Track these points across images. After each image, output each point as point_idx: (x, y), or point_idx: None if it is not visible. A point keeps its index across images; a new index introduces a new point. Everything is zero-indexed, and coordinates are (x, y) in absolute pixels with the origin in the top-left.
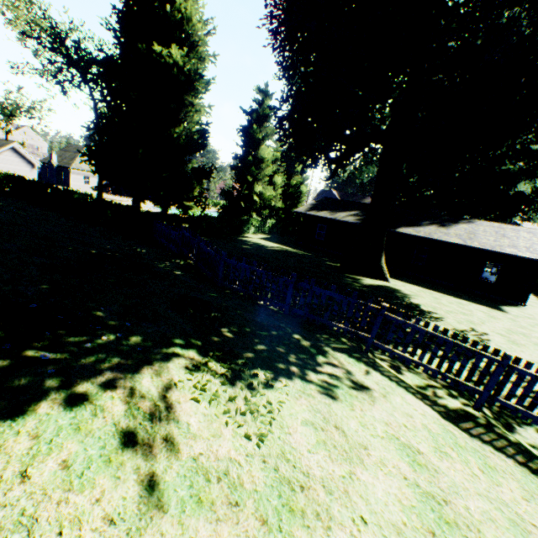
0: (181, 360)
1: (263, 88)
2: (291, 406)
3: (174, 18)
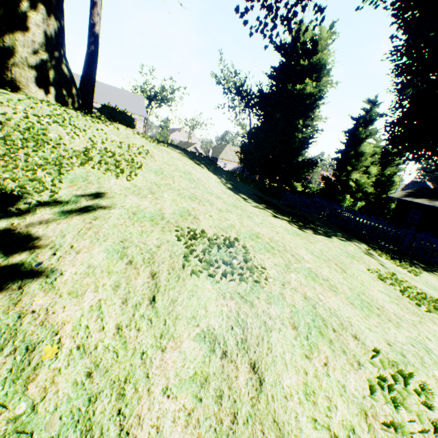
0: (363, 245)
1: (372, 99)
2: (425, 275)
3: (312, 64)
